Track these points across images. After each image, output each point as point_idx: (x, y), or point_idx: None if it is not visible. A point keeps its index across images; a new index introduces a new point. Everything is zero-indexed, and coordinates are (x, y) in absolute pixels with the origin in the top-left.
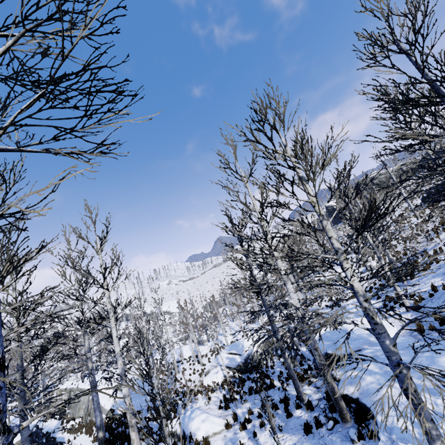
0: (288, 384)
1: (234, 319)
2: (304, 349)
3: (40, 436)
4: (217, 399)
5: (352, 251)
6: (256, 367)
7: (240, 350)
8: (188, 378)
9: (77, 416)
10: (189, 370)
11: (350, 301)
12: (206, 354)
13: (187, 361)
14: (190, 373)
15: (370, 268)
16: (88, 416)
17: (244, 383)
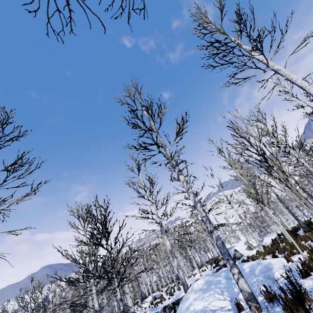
0: None
1: None
2: None
3: None
4: None
5: None
6: None
7: None
8: None
9: None
10: None
11: None
12: None
13: None
14: None
15: None
16: None
17: None
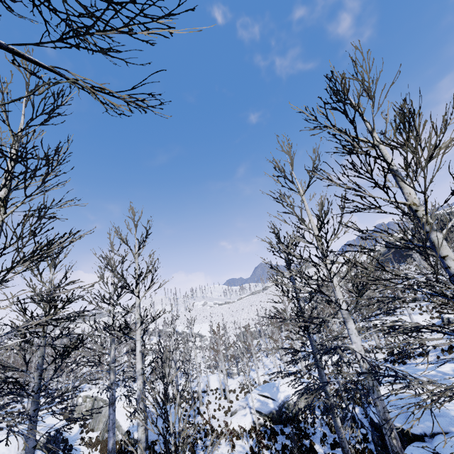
0: (335, 453)
1: (269, 355)
2: (356, 410)
3: (59, 441)
4: (243, 449)
5: (421, 297)
6: (292, 419)
7: (275, 394)
8: (211, 414)
9: (96, 428)
10: (214, 404)
11: (419, 359)
12: (235, 389)
13: (213, 393)
14: (215, 409)
15: (449, 321)
16: (106, 432)
17: (276, 437)
